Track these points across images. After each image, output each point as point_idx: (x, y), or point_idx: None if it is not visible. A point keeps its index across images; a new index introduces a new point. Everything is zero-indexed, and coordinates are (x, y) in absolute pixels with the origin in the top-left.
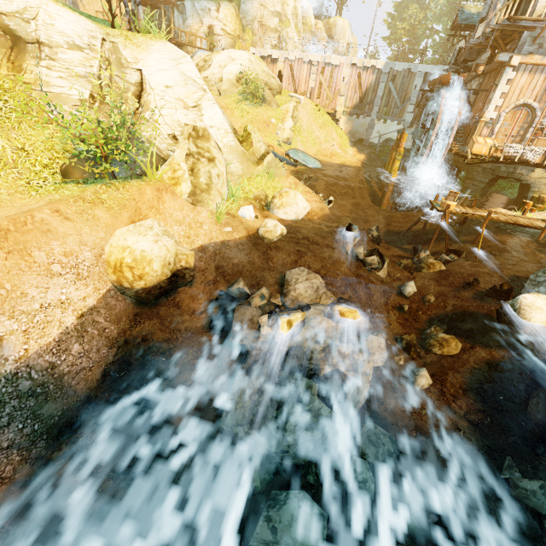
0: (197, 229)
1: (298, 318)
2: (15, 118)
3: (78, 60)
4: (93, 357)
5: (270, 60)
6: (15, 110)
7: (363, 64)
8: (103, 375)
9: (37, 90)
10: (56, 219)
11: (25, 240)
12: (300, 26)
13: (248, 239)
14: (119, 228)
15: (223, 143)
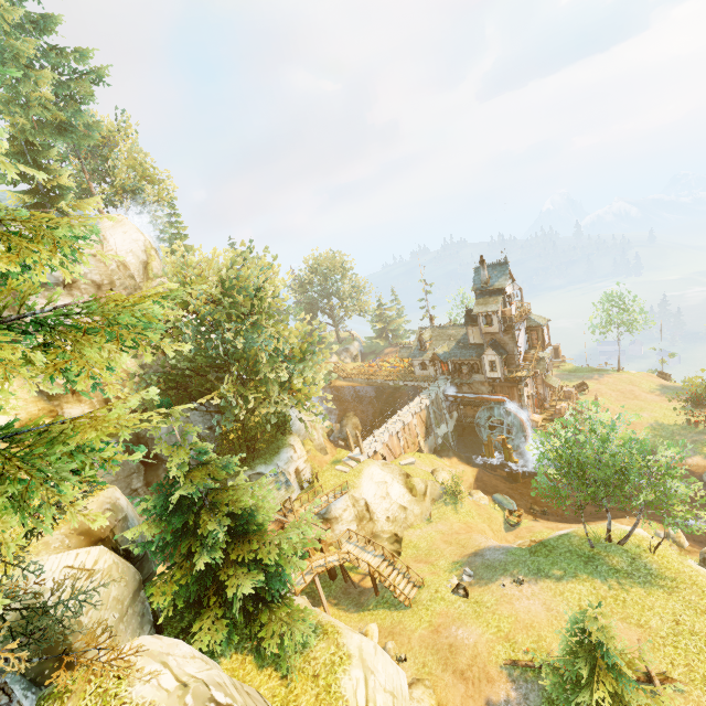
0: None
1: None
2: None
3: None
4: None
5: (373, 454)
6: None
7: (419, 409)
8: None
9: None
10: None
11: None
12: None
13: None
14: None
15: None
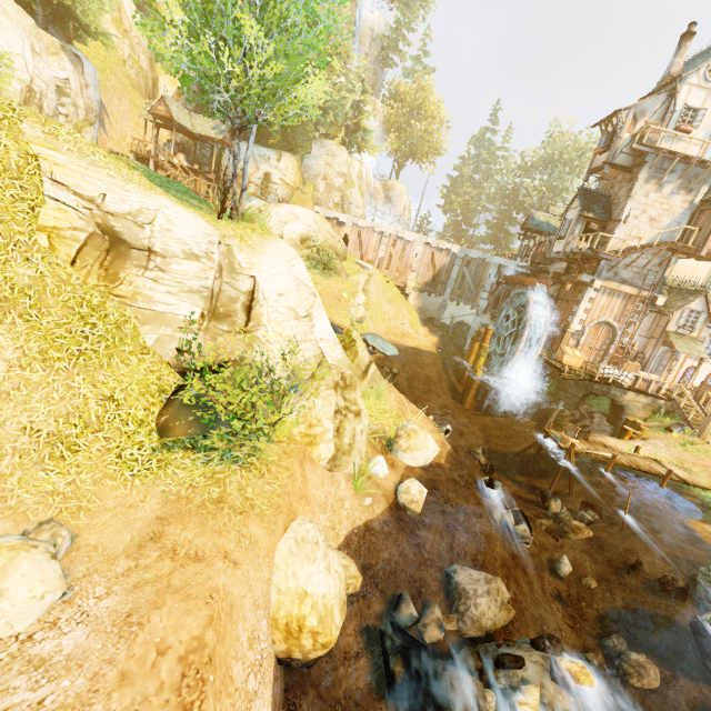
0: (339, 511)
1: (538, 701)
2: (105, 349)
3: (193, 271)
4: None
5: (335, 222)
6: (105, 338)
7: (437, 245)
8: None
9: (133, 305)
10: (228, 573)
11: (225, 651)
12: (364, 188)
13: (390, 512)
14: (276, 547)
15: (332, 358)
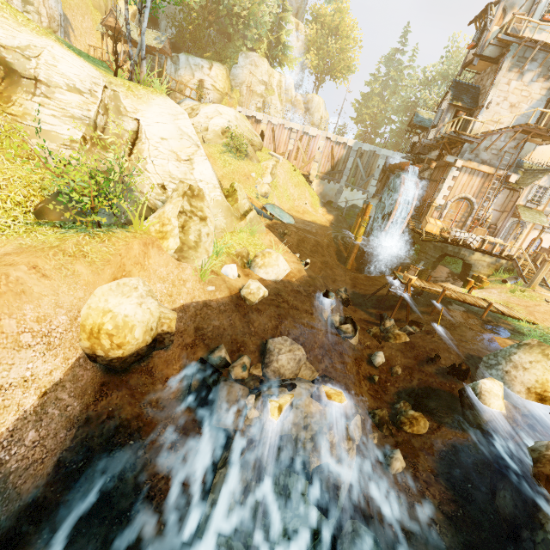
0: (180, 287)
1: (287, 401)
2: None
3: (75, 102)
4: (48, 445)
5: (254, 120)
6: None
7: (336, 139)
8: (56, 467)
9: (23, 123)
10: (32, 277)
11: None
12: (283, 96)
13: (230, 299)
14: (100, 285)
15: (211, 197)
